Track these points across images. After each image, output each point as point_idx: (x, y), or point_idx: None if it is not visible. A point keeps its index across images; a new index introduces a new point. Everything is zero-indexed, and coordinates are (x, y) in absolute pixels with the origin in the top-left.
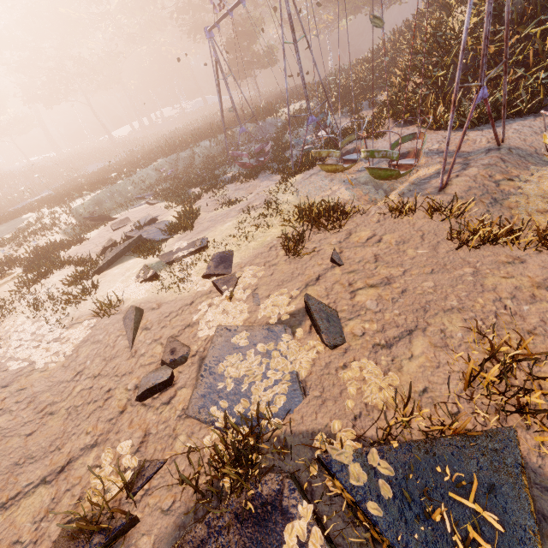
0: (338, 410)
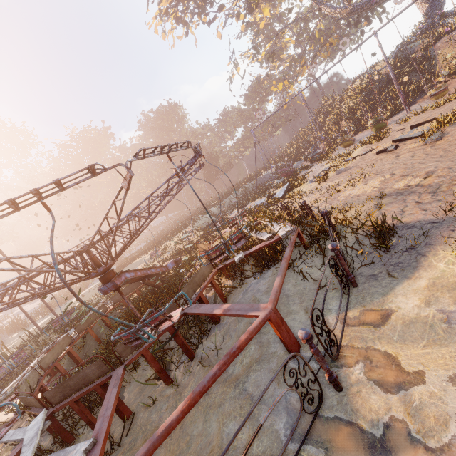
0: None
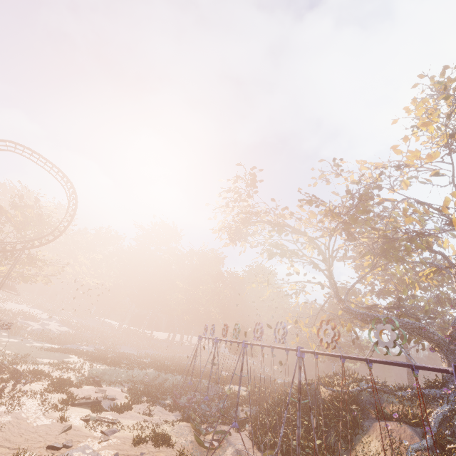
0: None
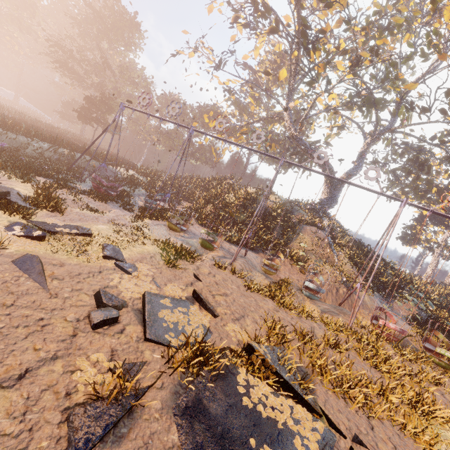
0: (230, 342)
